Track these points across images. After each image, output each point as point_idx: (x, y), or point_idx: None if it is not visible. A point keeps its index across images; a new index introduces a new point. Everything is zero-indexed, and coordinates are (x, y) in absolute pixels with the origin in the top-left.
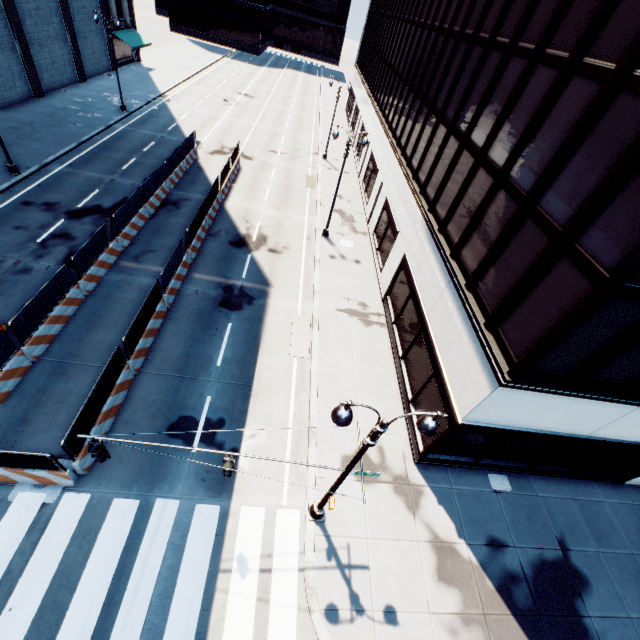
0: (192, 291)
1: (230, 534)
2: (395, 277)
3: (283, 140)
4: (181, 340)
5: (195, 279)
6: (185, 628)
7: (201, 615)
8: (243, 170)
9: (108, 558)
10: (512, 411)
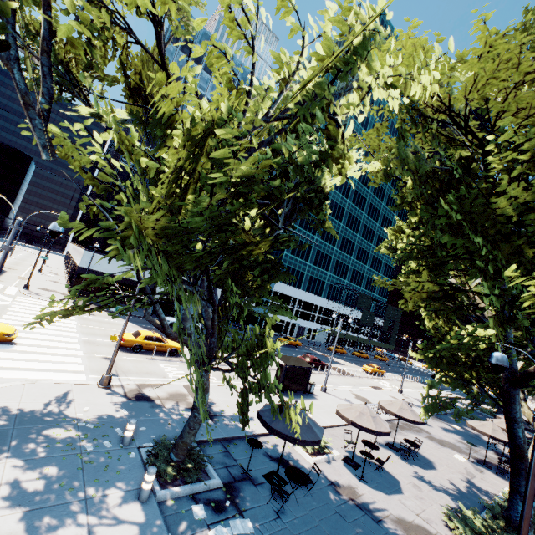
0: None
1: None
2: (71, 270)
3: (16, 257)
4: None
5: None
6: None
7: None
8: None
9: None
10: (93, 262)
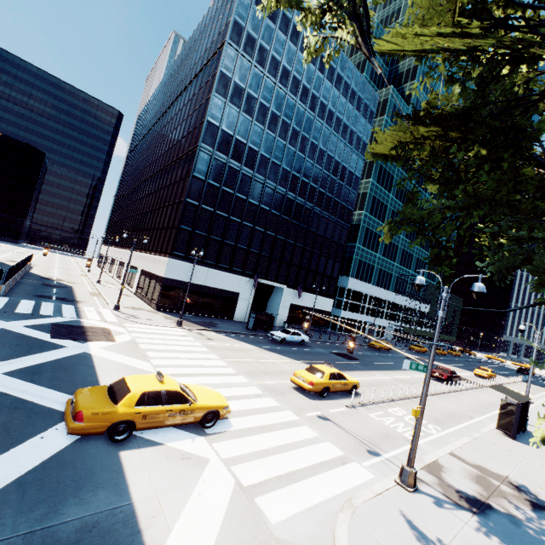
0: (27, 282)
1: (81, 308)
2: (139, 280)
3: (57, 265)
4: (30, 287)
5: (26, 280)
6: (71, 313)
7: (76, 313)
8: (35, 267)
9: (29, 304)
10: (177, 271)
